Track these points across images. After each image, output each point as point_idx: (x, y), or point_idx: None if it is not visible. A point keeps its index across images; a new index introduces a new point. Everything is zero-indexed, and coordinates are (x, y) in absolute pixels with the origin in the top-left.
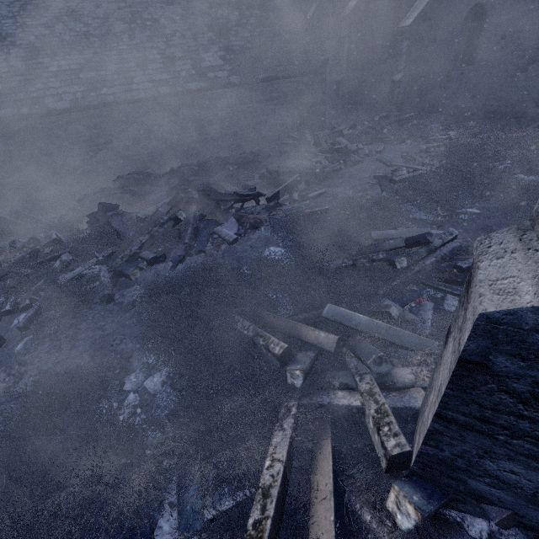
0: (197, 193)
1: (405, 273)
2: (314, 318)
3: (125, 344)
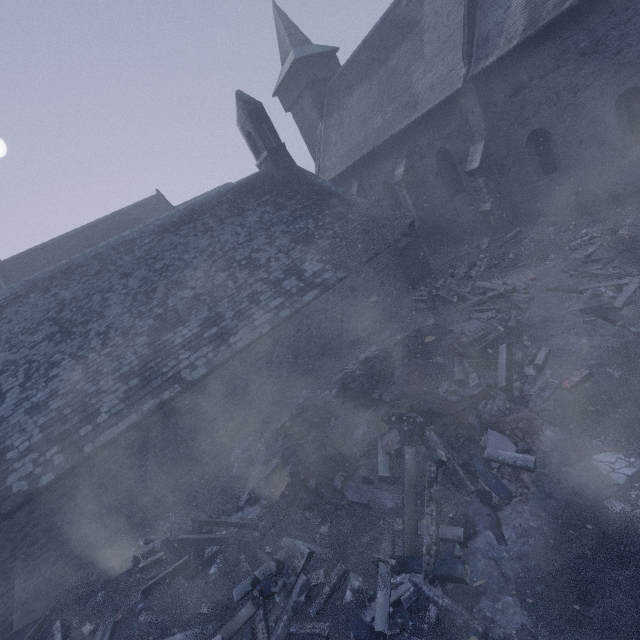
0: (417, 414)
1: None
2: None
3: None
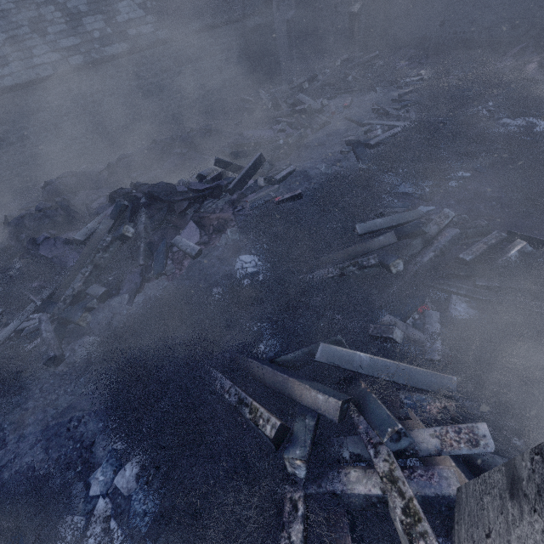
0: (143, 195)
1: (402, 275)
2: (306, 361)
3: (84, 425)
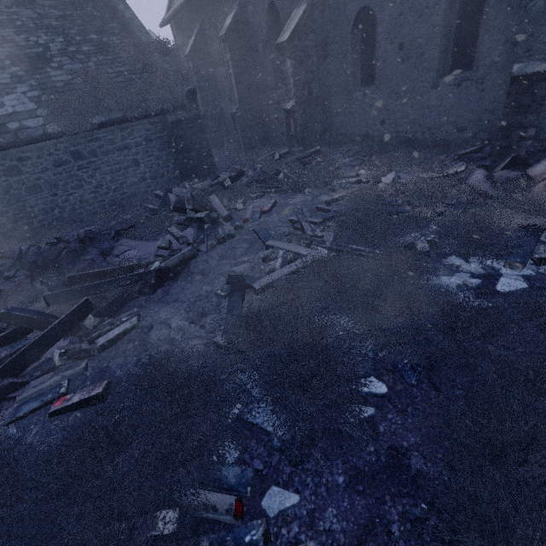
0: None
1: None
2: None
3: None
